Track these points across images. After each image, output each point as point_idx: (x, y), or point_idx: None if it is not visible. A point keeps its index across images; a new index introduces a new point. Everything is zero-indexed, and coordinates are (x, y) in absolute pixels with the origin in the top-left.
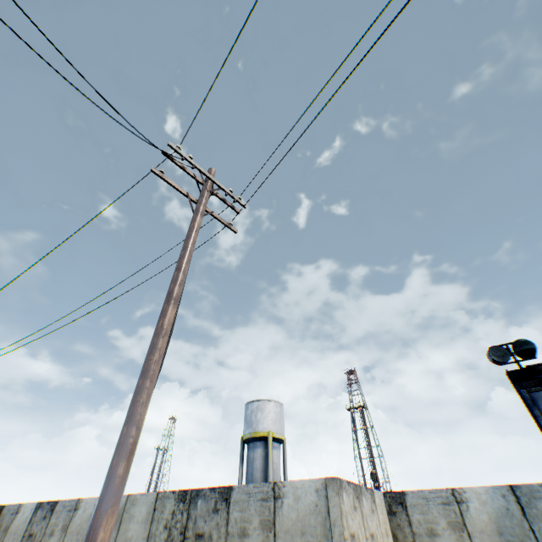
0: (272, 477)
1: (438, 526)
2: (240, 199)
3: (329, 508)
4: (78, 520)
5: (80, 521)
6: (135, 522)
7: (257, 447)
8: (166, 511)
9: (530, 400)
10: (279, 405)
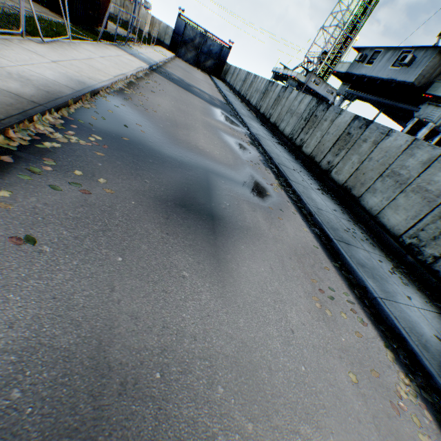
0: None
1: (157, 24)
2: None
3: (147, 16)
4: None
5: None
6: None
7: None
8: None
9: (177, 19)
10: None
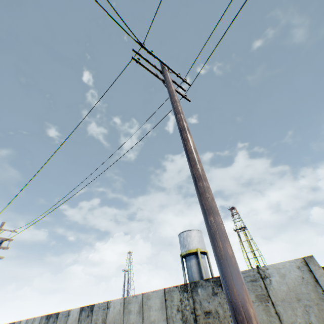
0: (205, 275)
1: None
2: (185, 80)
3: (316, 278)
4: (111, 314)
5: (113, 315)
6: (153, 310)
7: (191, 259)
8: (175, 300)
9: None
10: (199, 232)
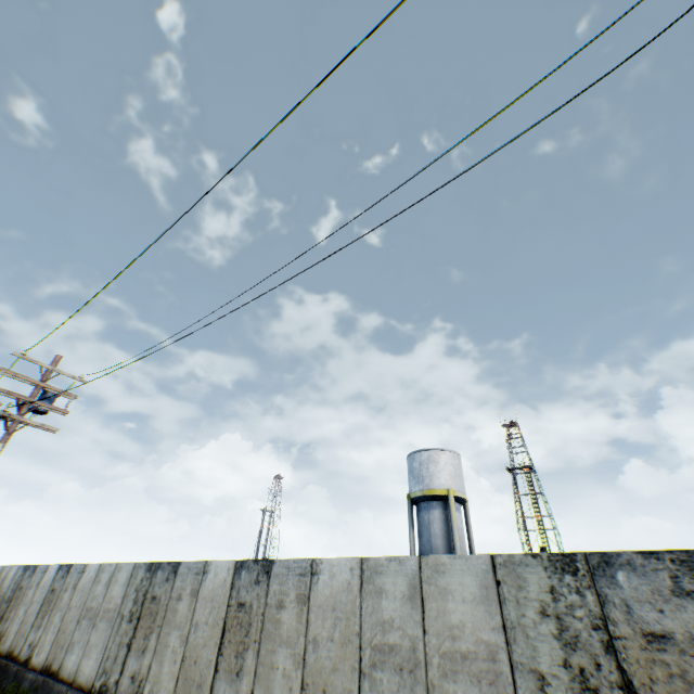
0: (459, 546)
1: None
2: None
3: None
4: (324, 590)
5: (330, 592)
6: (457, 600)
7: (432, 508)
8: (531, 587)
9: None
10: (457, 456)
